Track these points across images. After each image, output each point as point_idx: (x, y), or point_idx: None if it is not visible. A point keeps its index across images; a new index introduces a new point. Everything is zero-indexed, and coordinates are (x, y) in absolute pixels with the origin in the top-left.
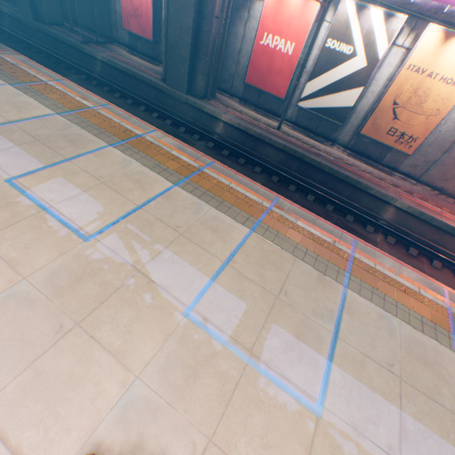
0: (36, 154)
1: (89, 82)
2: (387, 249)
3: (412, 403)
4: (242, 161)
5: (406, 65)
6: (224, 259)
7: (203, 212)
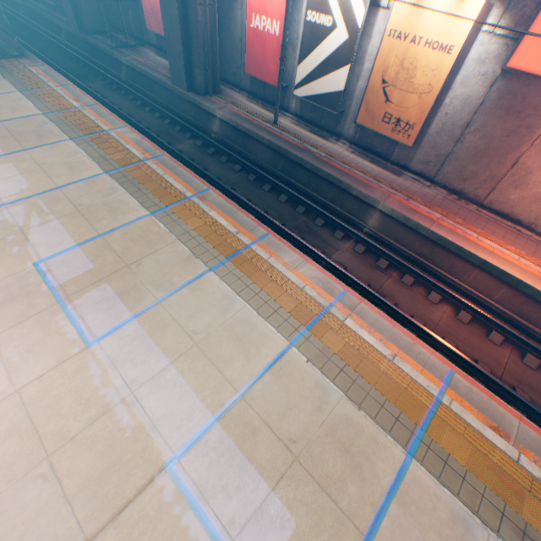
0: (4, 146)
1: (112, 87)
2: (349, 257)
3: (190, 363)
4: (224, 159)
5: (387, 31)
6: (103, 232)
7: (115, 196)
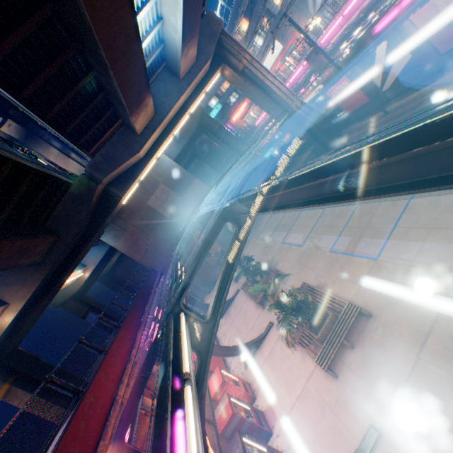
0: (284, 231)
1: None
2: None
3: (433, 236)
4: None
5: None
6: (343, 226)
7: (335, 212)
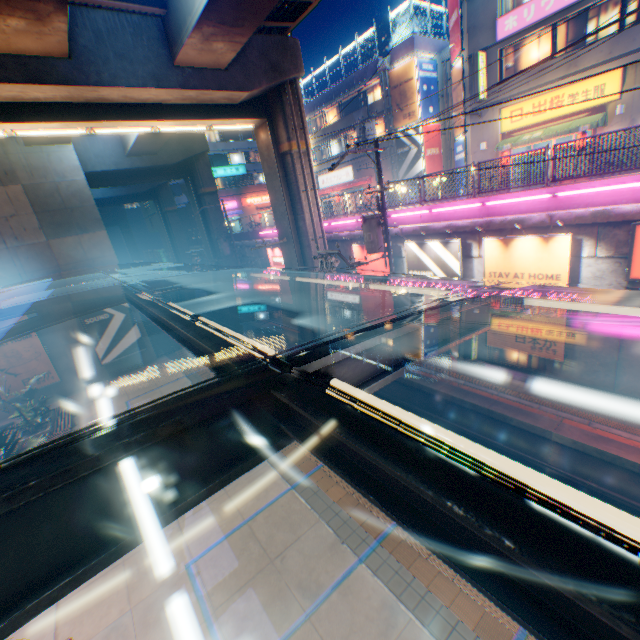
0: None
1: None
2: None
3: None
4: None
5: (485, 273)
6: (247, 516)
7: (257, 468)
